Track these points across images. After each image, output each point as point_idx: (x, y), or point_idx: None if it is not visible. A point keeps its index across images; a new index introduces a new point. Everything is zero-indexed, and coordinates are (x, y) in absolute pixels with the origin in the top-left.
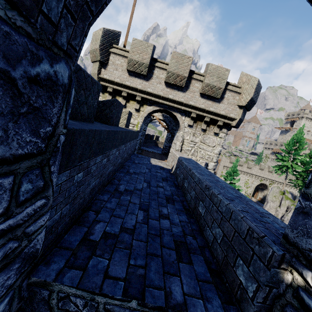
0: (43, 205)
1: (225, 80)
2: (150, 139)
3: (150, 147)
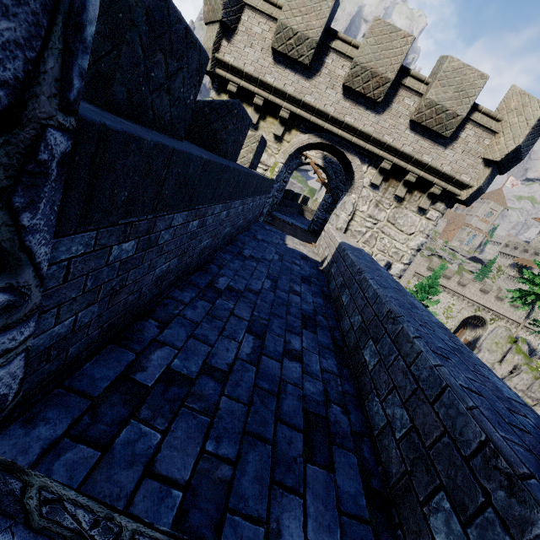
0: (5, 308)
1: (473, 99)
2: (292, 201)
3: (289, 216)
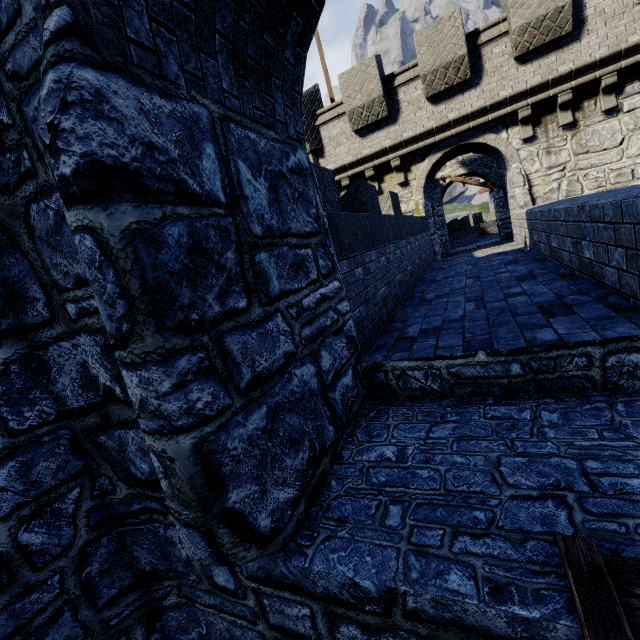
0: (340, 289)
1: None
2: (462, 229)
3: (470, 244)
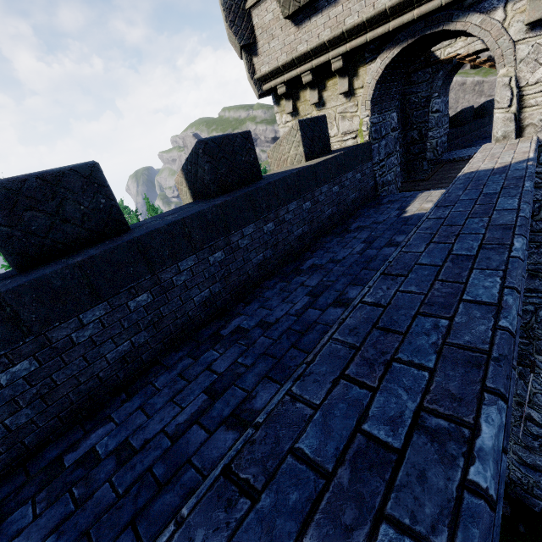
0: None
1: None
2: (480, 118)
3: (479, 142)
